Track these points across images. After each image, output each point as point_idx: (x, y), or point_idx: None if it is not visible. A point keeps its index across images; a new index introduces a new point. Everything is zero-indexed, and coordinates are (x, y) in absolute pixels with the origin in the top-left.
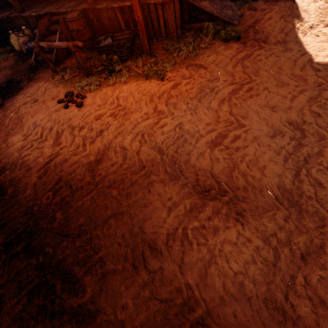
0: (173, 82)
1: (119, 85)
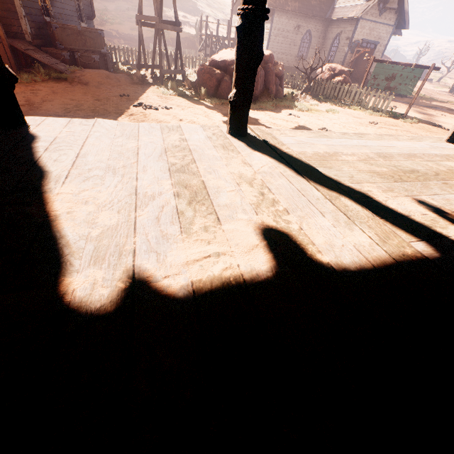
0: None
1: None
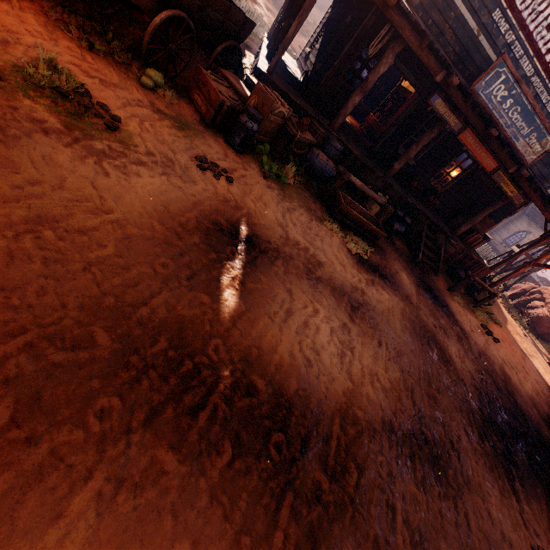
0: (504, 330)
1: (491, 324)
